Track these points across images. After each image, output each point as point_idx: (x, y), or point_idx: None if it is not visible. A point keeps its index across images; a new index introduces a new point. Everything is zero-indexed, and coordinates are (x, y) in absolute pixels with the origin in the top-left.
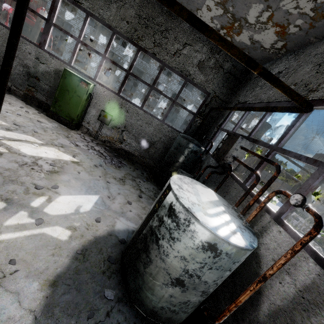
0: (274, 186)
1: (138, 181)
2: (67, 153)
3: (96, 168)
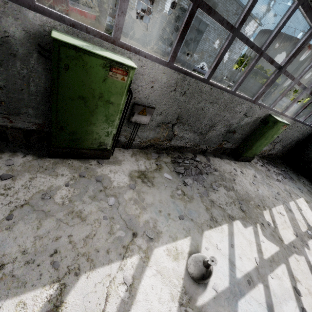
0: (247, 86)
1: (303, 182)
2: (296, 196)
3: (305, 194)
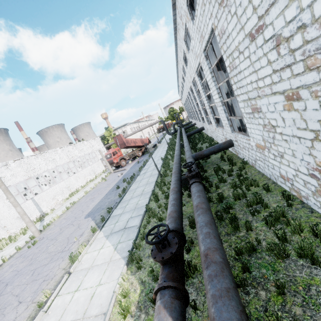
0: None
1: None
2: None
3: None
